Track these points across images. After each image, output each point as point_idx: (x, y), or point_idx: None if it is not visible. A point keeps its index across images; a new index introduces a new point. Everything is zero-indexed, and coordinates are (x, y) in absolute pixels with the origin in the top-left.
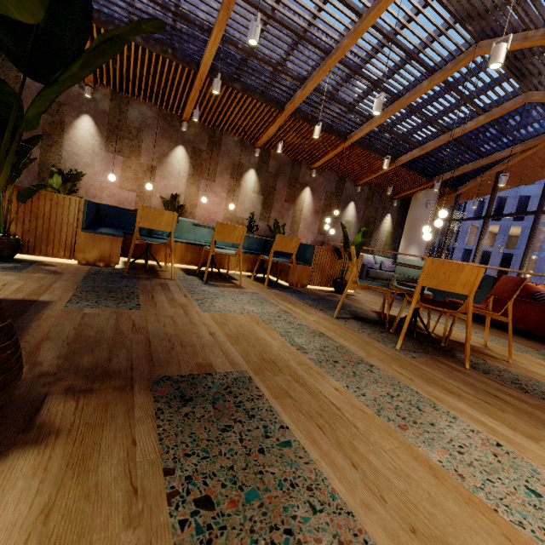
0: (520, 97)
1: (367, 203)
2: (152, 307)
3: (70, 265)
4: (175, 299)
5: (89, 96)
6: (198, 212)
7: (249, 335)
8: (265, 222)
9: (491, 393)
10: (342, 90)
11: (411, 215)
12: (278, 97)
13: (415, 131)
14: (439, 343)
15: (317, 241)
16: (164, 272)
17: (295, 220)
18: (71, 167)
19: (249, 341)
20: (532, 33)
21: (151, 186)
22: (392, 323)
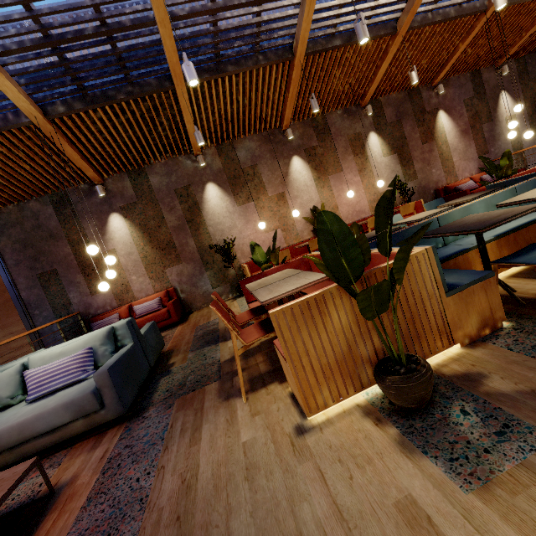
0: None
1: (522, 80)
2: None
3: (473, 358)
4: None
5: (204, 164)
6: (342, 212)
7: None
8: (412, 181)
9: None
10: None
11: None
12: (387, 18)
13: None
14: None
15: (482, 165)
16: None
17: (445, 158)
18: (220, 238)
19: None
20: None
21: (297, 211)
22: None
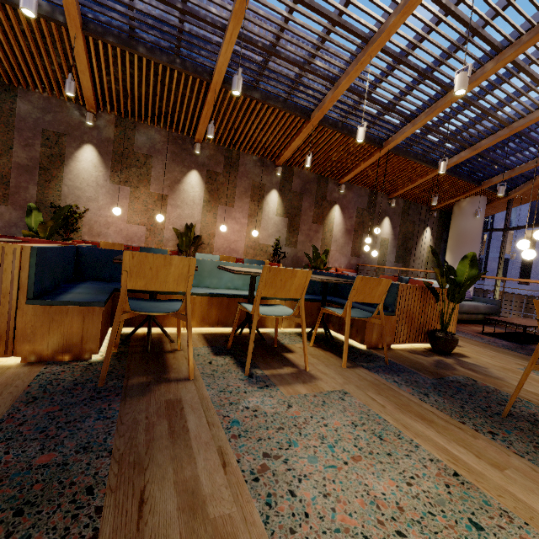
0: None
1: (403, 217)
2: None
3: None
4: (201, 496)
5: (91, 123)
6: (217, 242)
7: None
8: (292, 248)
9: None
10: (381, 87)
11: (456, 227)
12: (304, 104)
13: (466, 129)
14: None
15: (351, 264)
16: (177, 353)
17: (326, 243)
18: (72, 203)
19: None
20: None
21: (162, 217)
22: None
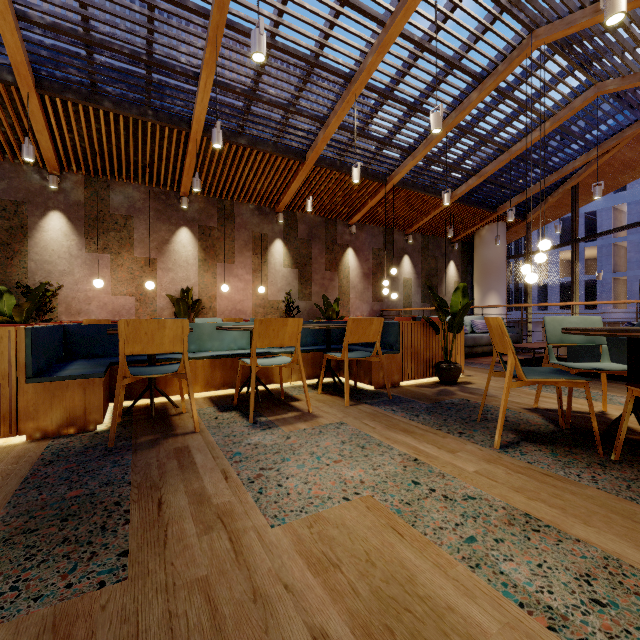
0: (590, 91)
1: (423, 253)
2: (155, 555)
3: (8, 449)
4: (207, 495)
5: (56, 187)
6: (220, 305)
7: (405, 599)
8: (306, 301)
9: None
10: (373, 123)
11: (479, 257)
12: (296, 146)
13: (468, 156)
14: None
15: (374, 311)
16: (183, 415)
17: (343, 291)
18: (42, 280)
19: (424, 637)
20: None
21: (152, 283)
22: (583, 430)
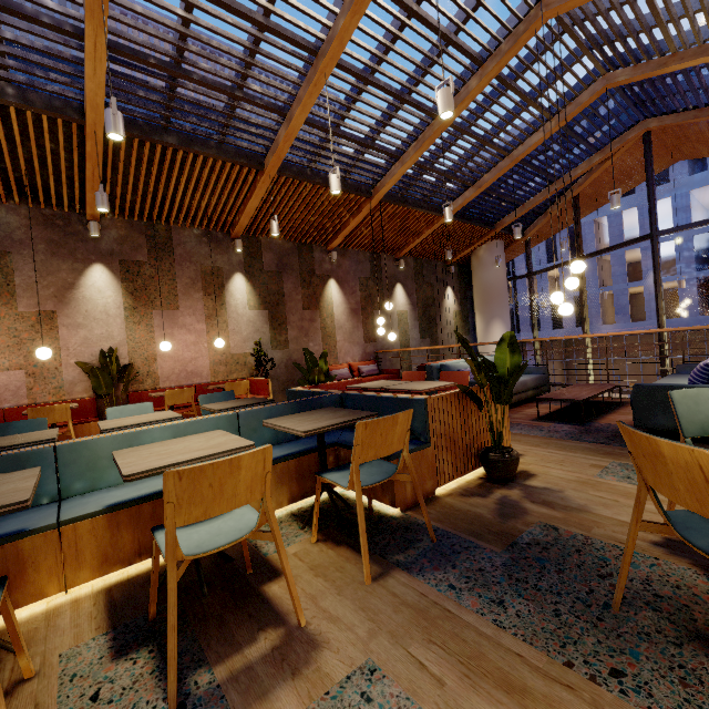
0: (598, 83)
1: (417, 279)
2: None
3: None
4: None
5: None
6: (162, 368)
7: None
8: (282, 350)
9: None
10: (351, 117)
11: (479, 281)
12: (249, 147)
13: (465, 163)
14: None
15: (367, 353)
16: (18, 696)
17: (328, 333)
18: None
19: None
20: None
21: (46, 351)
22: None
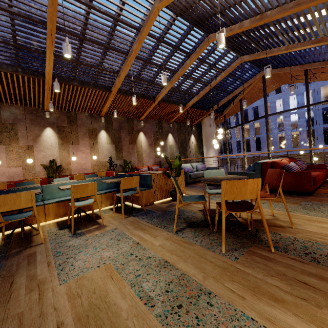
0: (238, 60)
1: (178, 132)
2: (2, 307)
3: None
4: (36, 275)
5: None
6: (73, 167)
7: (100, 304)
8: (120, 160)
9: (301, 281)
10: (143, 73)
11: (204, 132)
12: (105, 84)
13: (191, 87)
14: (247, 228)
15: (156, 162)
16: (39, 234)
17: (139, 153)
18: None
19: (99, 316)
20: (233, 27)
21: (30, 160)
22: (214, 218)
